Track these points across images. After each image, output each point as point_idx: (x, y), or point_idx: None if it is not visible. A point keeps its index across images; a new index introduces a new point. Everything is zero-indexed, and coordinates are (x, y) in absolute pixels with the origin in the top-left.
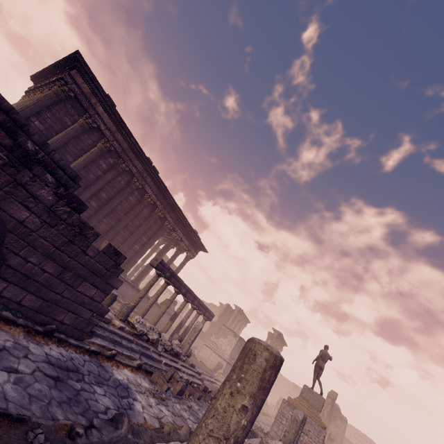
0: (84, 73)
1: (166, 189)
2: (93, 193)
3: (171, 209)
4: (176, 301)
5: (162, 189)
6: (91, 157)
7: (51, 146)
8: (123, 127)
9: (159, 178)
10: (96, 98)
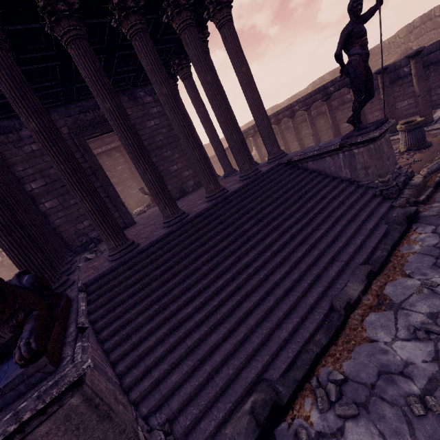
0: None
1: None
2: None
3: None
4: None
5: None
6: None
7: None
8: None
9: None
10: None
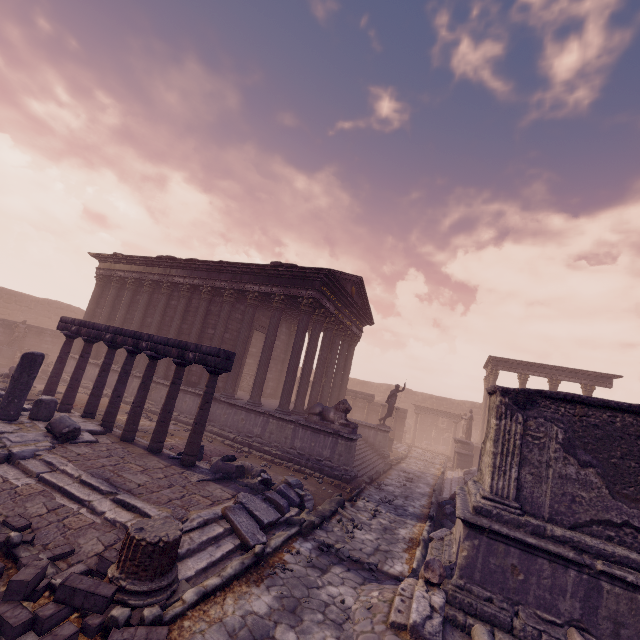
0: (101, 260)
1: (185, 261)
2: (136, 325)
3: (219, 273)
4: (341, 401)
5: (189, 265)
6: (124, 300)
7: (102, 316)
8: (129, 259)
9: (173, 260)
10: (113, 263)
